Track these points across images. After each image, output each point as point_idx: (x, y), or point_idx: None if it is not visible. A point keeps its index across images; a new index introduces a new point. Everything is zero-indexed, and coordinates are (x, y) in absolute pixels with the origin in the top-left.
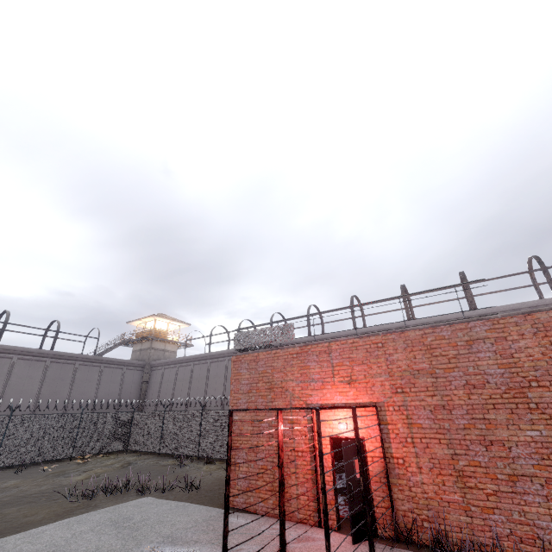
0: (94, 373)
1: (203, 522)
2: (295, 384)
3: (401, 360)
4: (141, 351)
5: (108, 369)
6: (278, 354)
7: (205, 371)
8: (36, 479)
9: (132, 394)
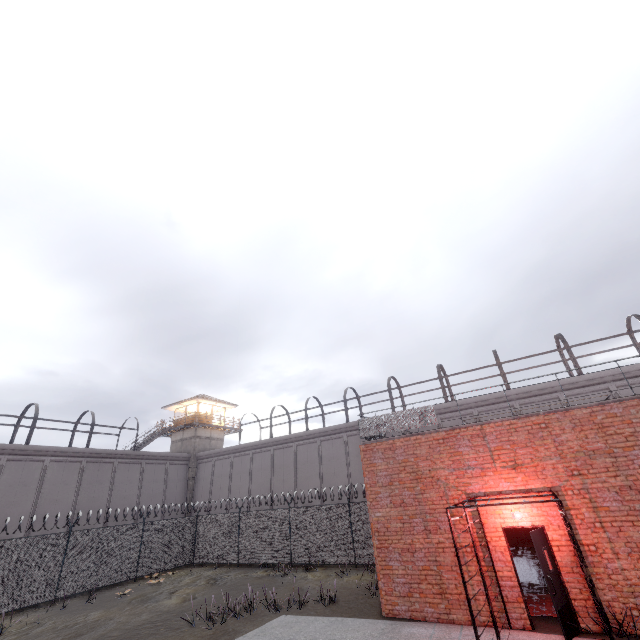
0: (135, 472)
1: (382, 635)
2: (447, 472)
3: (571, 440)
4: (184, 441)
5: (149, 466)
6: (419, 440)
7: (268, 460)
8: (121, 607)
9: (178, 494)
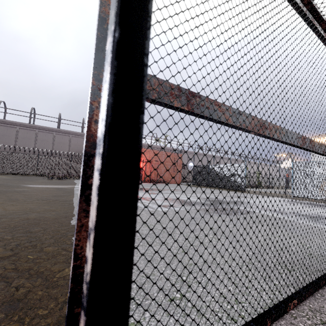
0: None
1: None
2: None
3: (152, 155)
4: None
5: None
6: None
7: None
8: None
9: None
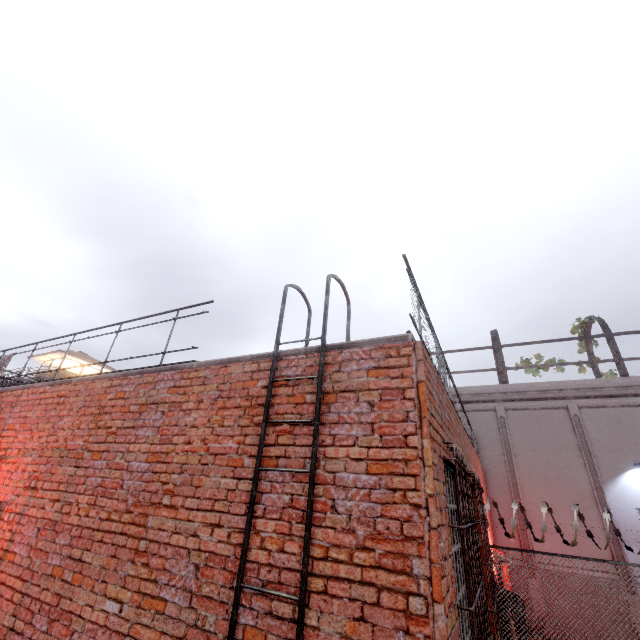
0: None
1: None
2: None
3: (65, 428)
4: None
5: None
6: None
7: None
8: None
9: None
